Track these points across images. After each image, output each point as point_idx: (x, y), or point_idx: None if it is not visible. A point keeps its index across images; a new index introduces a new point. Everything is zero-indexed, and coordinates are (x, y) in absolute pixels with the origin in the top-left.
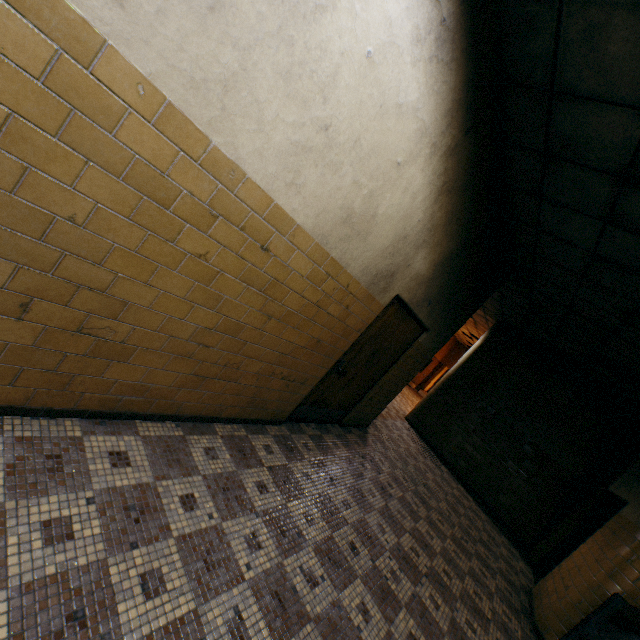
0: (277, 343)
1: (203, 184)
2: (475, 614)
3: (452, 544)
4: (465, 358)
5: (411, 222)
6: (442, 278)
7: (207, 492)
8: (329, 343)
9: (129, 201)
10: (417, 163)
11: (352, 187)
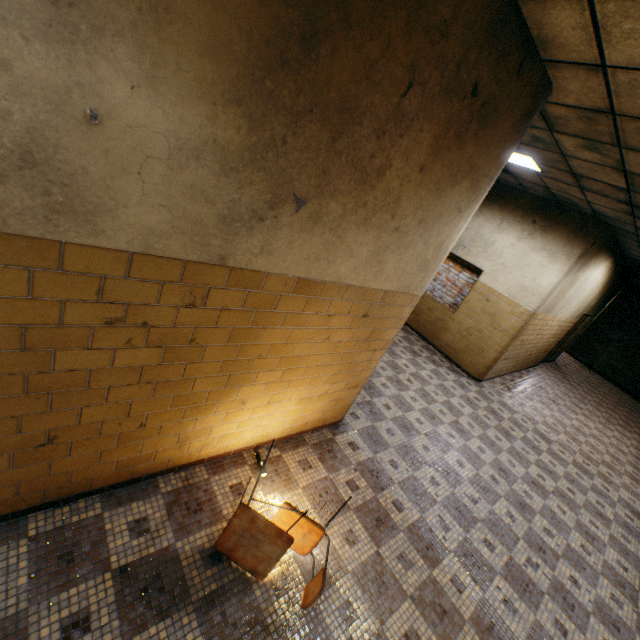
0: (549, 343)
1: (556, 323)
2: (628, 419)
3: (613, 402)
4: (603, 309)
5: (592, 298)
6: (599, 300)
7: (545, 385)
8: (559, 337)
9: (546, 332)
10: (597, 288)
11: (580, 304)
